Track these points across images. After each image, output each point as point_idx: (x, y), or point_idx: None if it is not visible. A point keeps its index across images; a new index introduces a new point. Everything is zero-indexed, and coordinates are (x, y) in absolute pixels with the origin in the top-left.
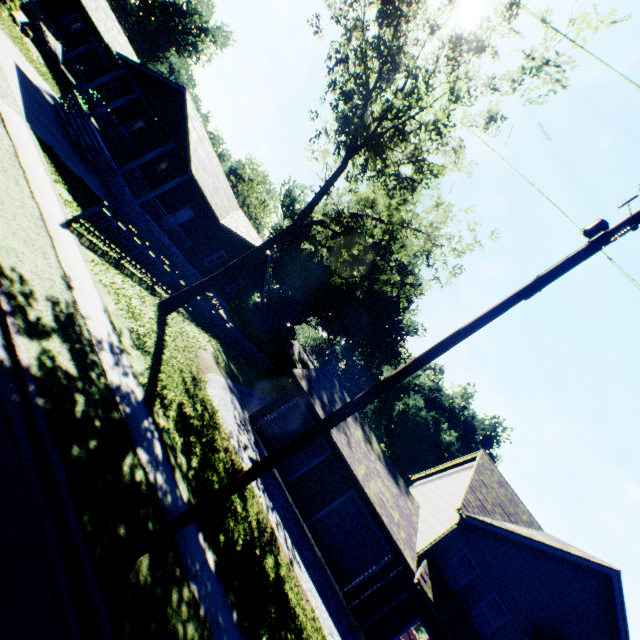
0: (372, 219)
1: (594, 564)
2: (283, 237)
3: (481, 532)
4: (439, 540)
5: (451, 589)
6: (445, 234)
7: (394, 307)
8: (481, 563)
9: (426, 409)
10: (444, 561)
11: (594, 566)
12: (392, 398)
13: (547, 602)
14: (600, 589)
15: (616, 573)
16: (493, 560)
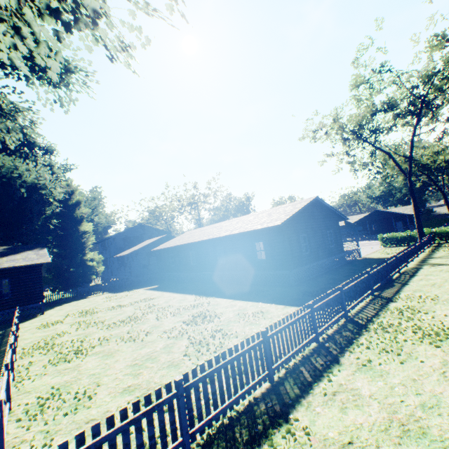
0: (443, 172)
1: None
2: (445, 198)
3: None
4: None
5: None
6: None
7: None
8: None
9: None
10: None
11: None
12: None
13: None
14: None
15: None
16: None
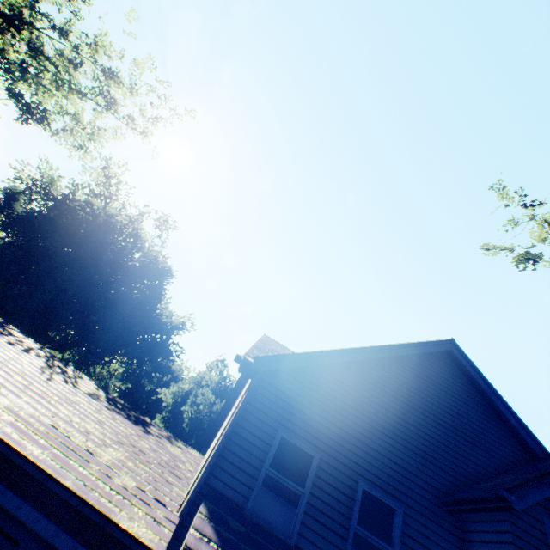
0: None
1: (431, 346)
2: None
3: (293, 384)
4: (225, 443)
5: (287, 542)
6: (115, 55)
7: (145, 295)
8: (316, 439)
9: (219, 399)
10: (250, 484)
11: (433, 348)
12: (181, 412)
13: (426, 438)
14: (454, 378)
15: (453, 345)
16: (331, 420)
